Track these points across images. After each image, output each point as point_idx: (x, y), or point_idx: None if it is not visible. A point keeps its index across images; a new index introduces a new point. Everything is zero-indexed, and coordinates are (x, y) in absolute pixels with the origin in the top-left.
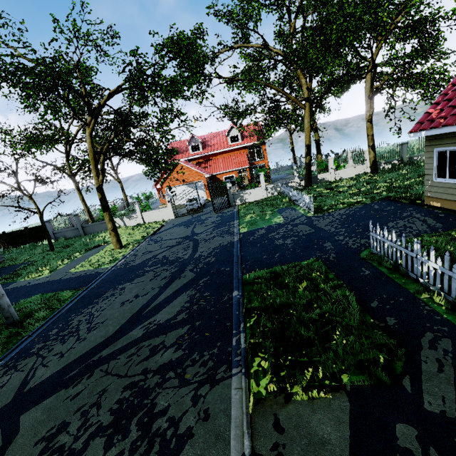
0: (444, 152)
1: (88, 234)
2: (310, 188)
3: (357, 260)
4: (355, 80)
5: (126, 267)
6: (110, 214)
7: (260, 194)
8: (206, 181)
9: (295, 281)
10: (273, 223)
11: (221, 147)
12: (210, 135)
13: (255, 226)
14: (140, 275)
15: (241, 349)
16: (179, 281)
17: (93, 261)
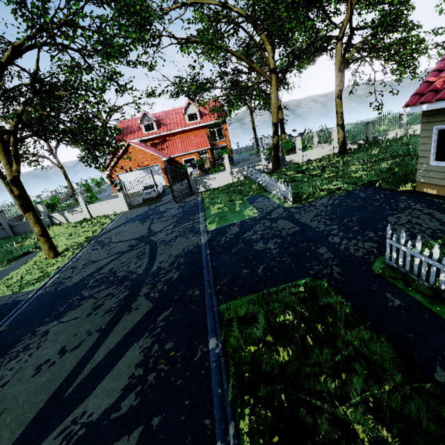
0: None
1: (20, 234)
2: (278, 171)
3: (372, 278)
4: (322, 51)
5: (57, 290)
6: (36, 215)
7: (225, 179)
8: (163, 165)
9: (298, 320)
10: (247, 217)
11: (178, 126)
12: (165, 112)
13: (225, 222)
14: (74, 305)
15: None
16: (128, 318)
17: (14, 280)
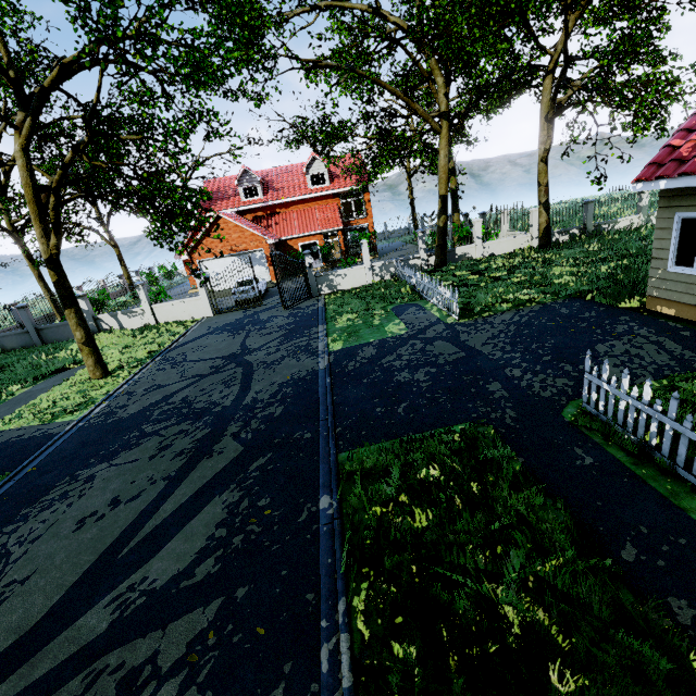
0: (694, 220)
1: (50, 342)
2: (444, 270)
3: (560, 427)
4: (523, 88)
5: (107, 422)
6: (79, 313)
7: (362, 276)
8: (269, 250)
9: (446, 477)
10: (389, 334)
11: (295, 193)
12: (277, 170)
13: (356, 340)
14: (130, 444)
15: (342, 689)
16: (208, 464)
17: (44, 406)
